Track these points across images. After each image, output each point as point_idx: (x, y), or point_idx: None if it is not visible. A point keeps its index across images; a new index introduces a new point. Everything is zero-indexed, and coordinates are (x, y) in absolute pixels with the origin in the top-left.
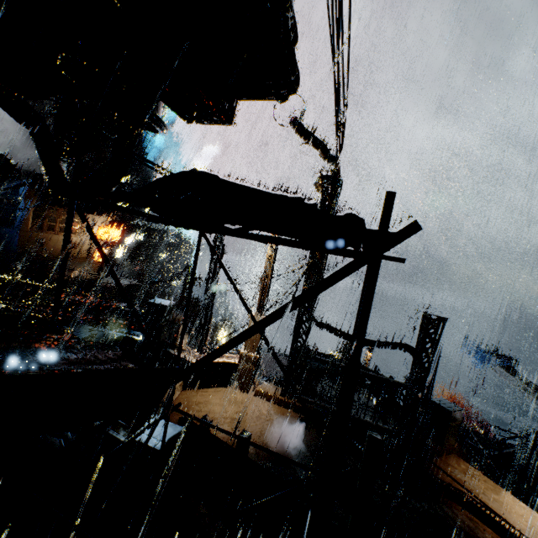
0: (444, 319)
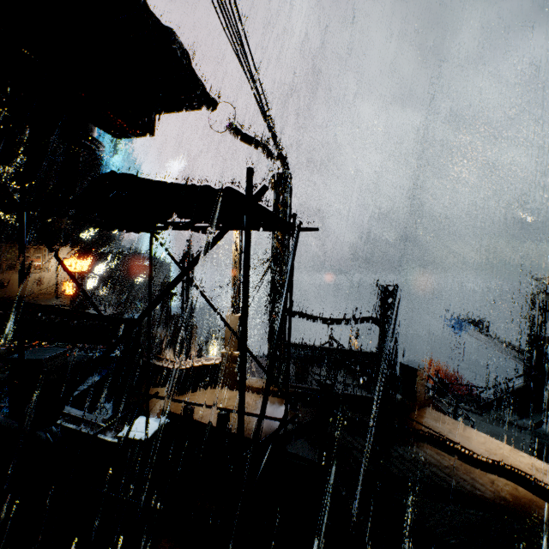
0: (398, 288)
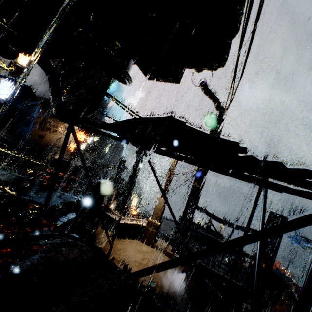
0: (285, 218)
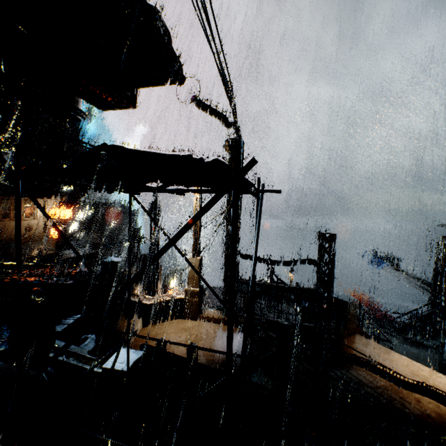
0: (334, 235)
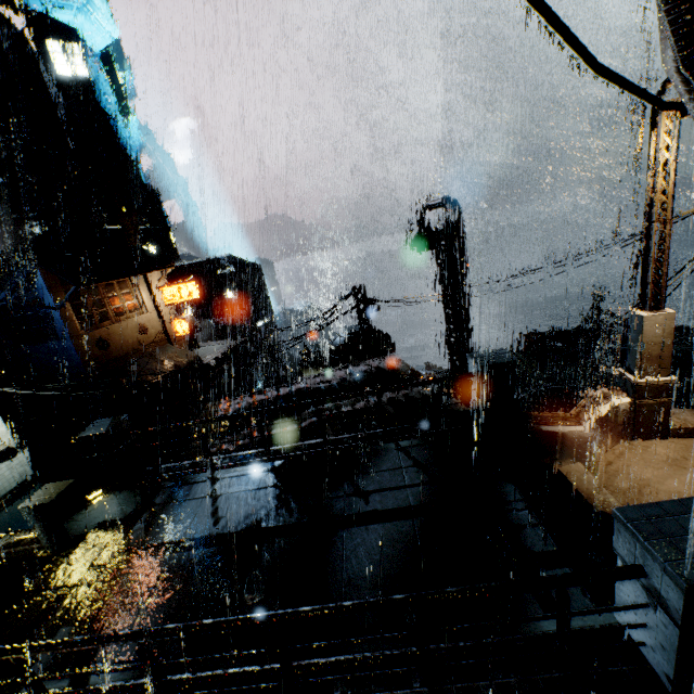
0: None
